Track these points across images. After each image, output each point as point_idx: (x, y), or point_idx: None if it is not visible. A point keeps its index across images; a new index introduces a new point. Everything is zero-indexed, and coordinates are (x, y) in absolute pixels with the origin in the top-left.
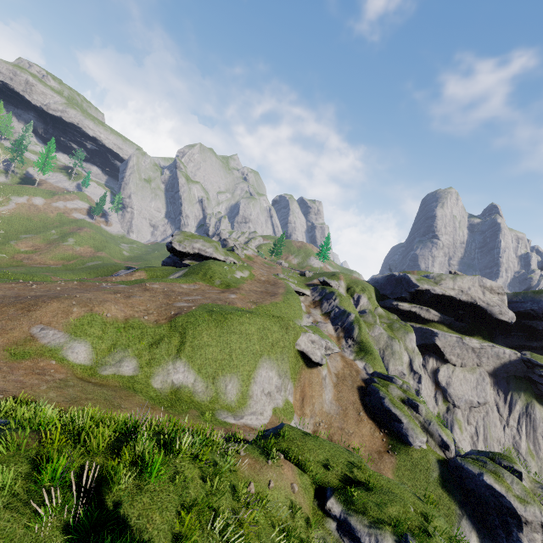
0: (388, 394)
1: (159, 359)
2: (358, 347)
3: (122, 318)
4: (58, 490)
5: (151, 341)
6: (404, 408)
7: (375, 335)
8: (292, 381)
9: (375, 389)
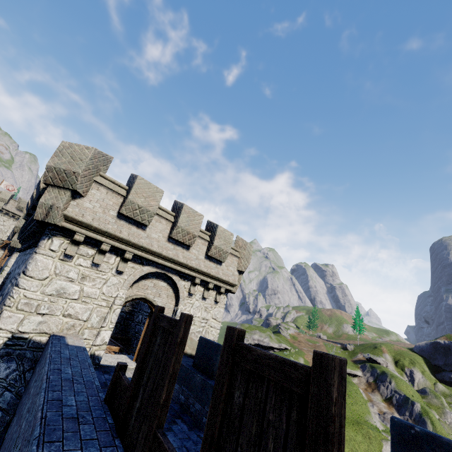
0: None
1: None
2: None
3: None
4: None
5: None
6: None
7: (449, 422)
8: None
9: None
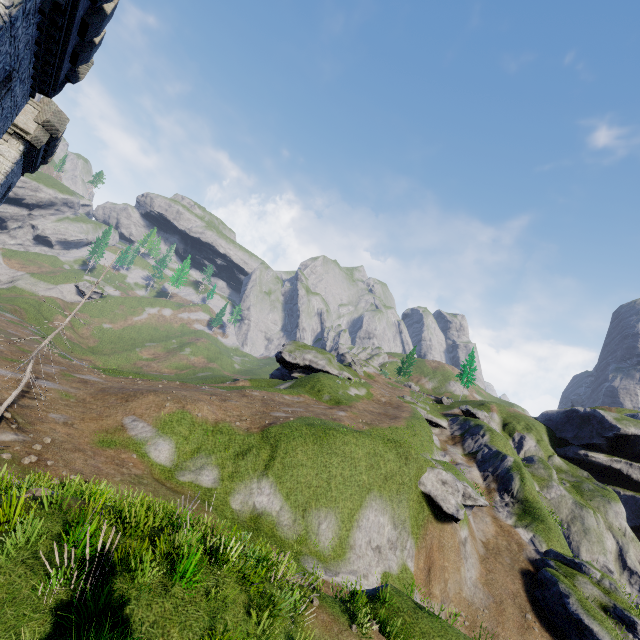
0: (574, 589)
1: (243, 473)
2: (520, 507)
3: (212, 420)
4: (73, 550)
5: (238, 450)
6: (607, 621)
7: (551, 497)
8: (413, 537)
9: (551, 578)
